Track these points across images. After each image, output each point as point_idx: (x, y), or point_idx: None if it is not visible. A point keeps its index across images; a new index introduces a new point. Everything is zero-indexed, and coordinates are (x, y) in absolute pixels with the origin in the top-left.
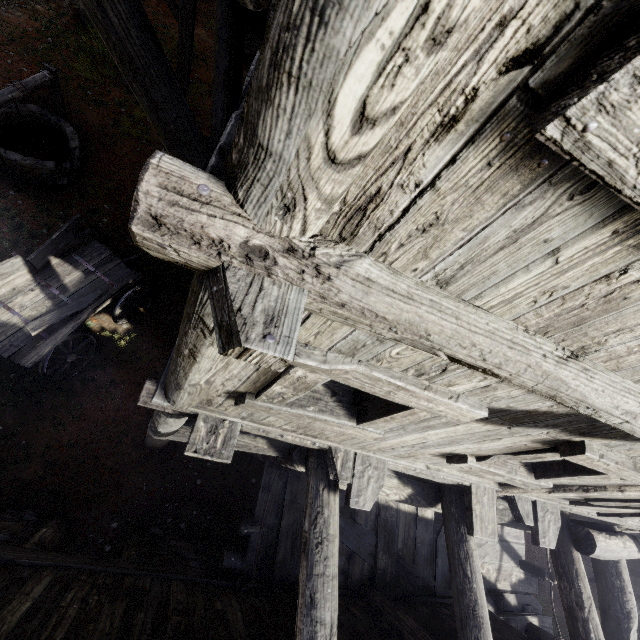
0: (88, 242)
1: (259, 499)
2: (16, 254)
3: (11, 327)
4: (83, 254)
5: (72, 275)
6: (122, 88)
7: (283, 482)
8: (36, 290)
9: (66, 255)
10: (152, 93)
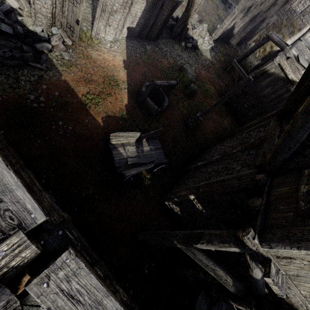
0: (156, 138)
1: (195, 308)
2: (138, 131)
3: (122, 156)
4: (152, 142)
5: (146, 147)
6: (183, 93)
7: (207, 305)
8: (134, 146)
9: (148, 139)
10: (308, 124)
